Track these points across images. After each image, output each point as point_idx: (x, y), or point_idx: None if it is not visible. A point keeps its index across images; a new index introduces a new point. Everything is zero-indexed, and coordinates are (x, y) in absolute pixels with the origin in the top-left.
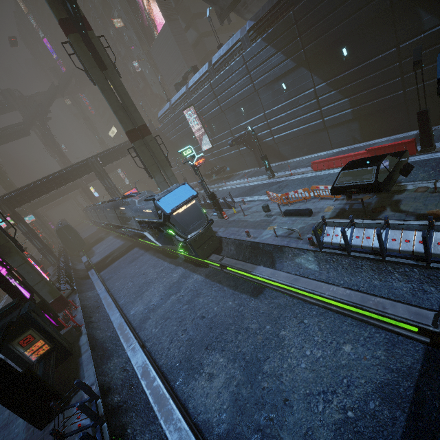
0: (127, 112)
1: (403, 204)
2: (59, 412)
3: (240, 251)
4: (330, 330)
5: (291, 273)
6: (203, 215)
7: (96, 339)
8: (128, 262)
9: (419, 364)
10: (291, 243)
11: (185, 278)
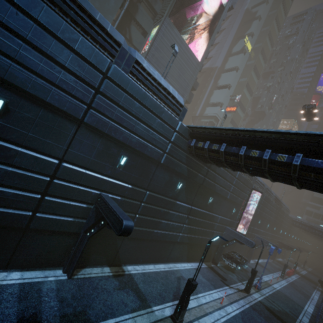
0: None
1: None
2: None
3: None
4: None
5: None
6: None
7: None
8: None
9: None
10: None
11: None
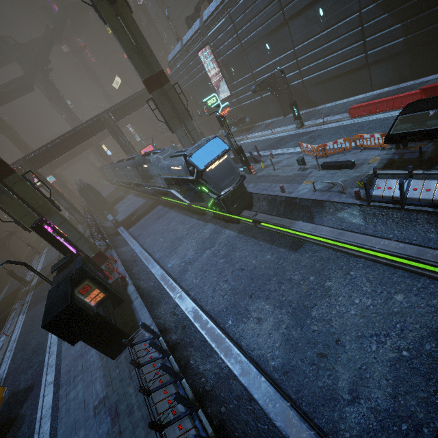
0: (142, 56)
1: None
2: (130, 347)
3: (274, 206)
4: (379, 281)
5: (335, 228)
6: (235, 171)
7: (142, 288)
8: (155, 220)
9: None
10: (332, 198)
11: (217, 233)
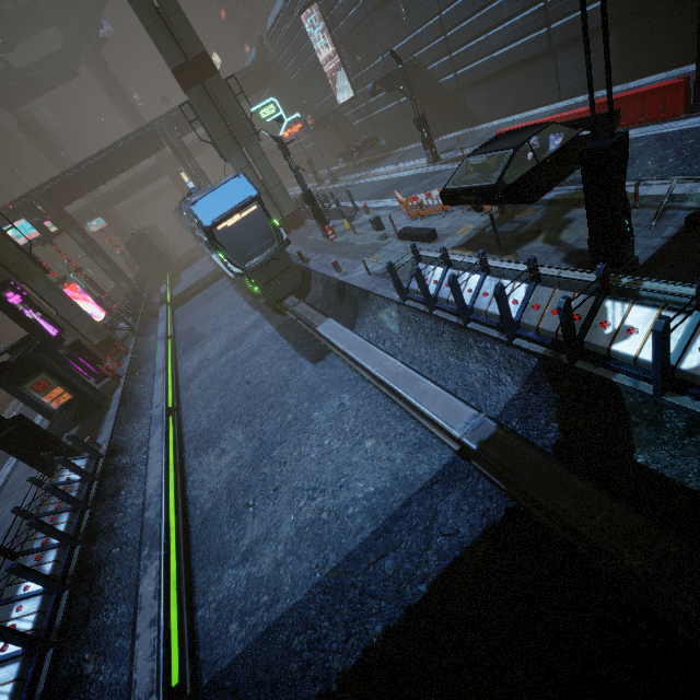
0: (171, 27)
1: (569, 228)
2: (53, 464)
3: (327, 294)
4: (366, 418)
5: (357, 335)
6: (273, 232)
7: (134, 394)
8: (208, 299)
9: (431, 475)
10: (378, 287)
11: (256, 327)
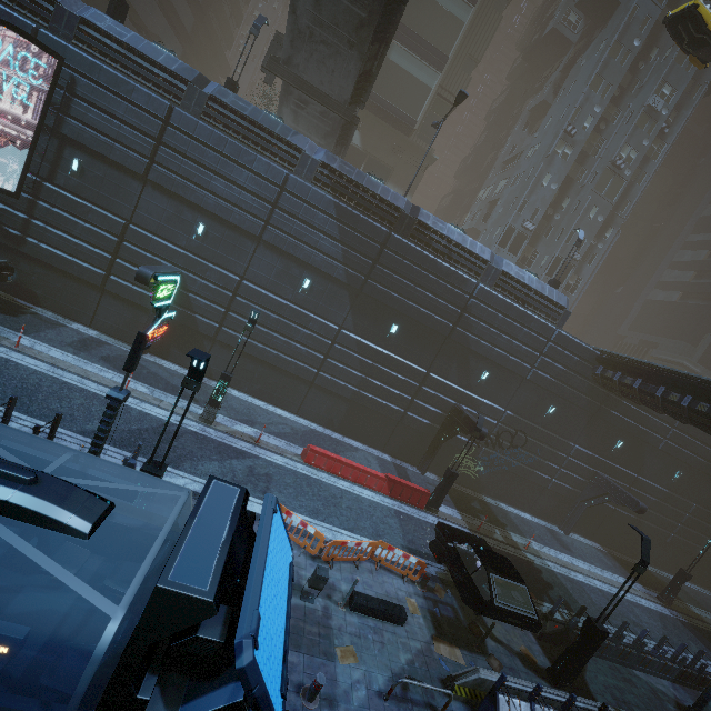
0: None
1: (489, 623)
2: None
3: None
4: None
5: None
6: None
7: None
8: None
9: None
10: None
11: None
